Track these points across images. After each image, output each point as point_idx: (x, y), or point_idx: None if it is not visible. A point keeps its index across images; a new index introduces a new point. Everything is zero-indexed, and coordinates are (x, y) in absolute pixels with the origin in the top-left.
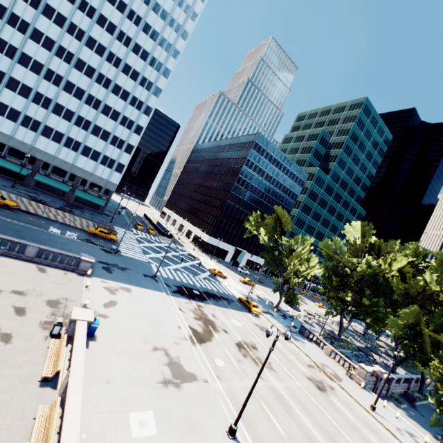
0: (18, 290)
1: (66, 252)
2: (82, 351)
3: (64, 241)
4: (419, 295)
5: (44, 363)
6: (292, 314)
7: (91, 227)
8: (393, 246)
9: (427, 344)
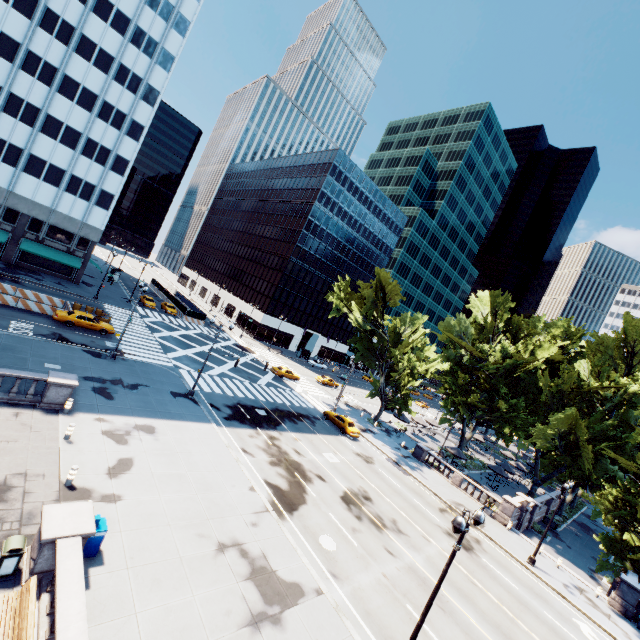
0: None
1: (14, 370)
2: (80, 625)
3: (6, 343)
4: (572, 393)
5: None
6: (396, 426)
7: (59, 310)
8: (536, 325)
9: (585, 459)
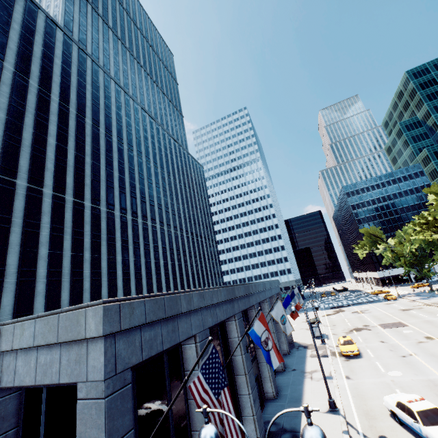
0: None
1: None
2: None
3: None
4: None
5: None
6: None
7: None
8: None
9: None
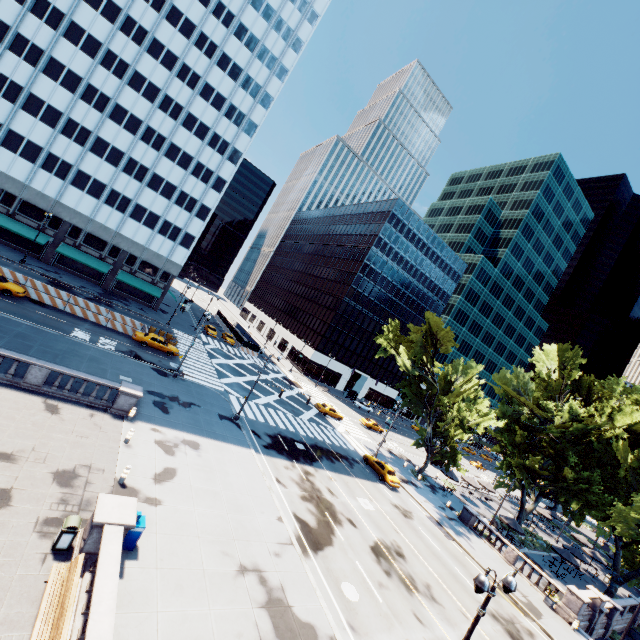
0: (4, 451)
1: (96, 377)
2: (110, 603)
3: (94, 355)
4: None
5: (33, 622)
6: (443, 483)
7: (138, 331)
8: (613, 387)
9: None
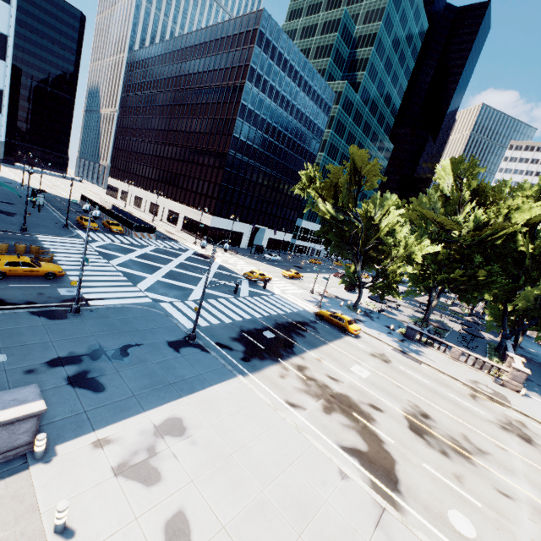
0: None
1: None
2: None
3: None
4: None
5: None
6: (368, 306)
7: None
8: (501, 189)
9: None
